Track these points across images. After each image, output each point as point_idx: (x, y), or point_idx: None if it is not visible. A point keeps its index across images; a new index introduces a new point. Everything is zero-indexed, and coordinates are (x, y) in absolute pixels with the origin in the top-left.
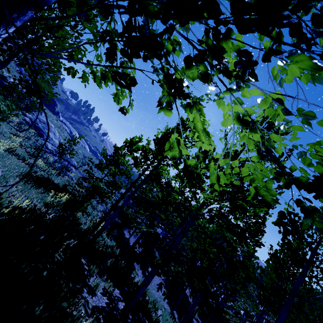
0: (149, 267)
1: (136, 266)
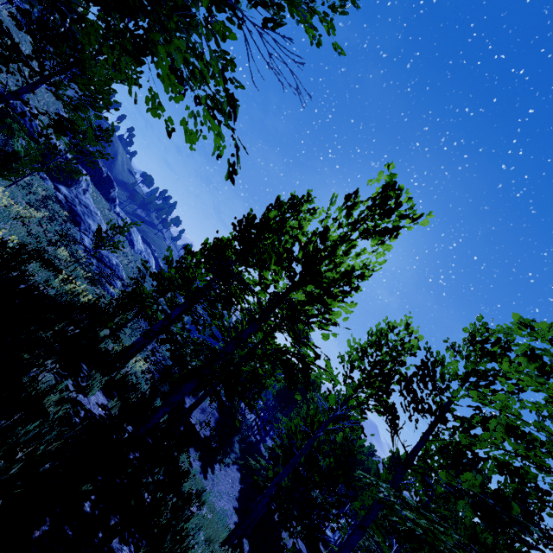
0: (217, 463)
1: (192, 453)
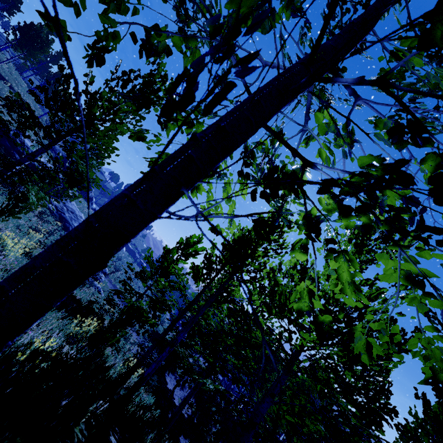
0: None
1: (182, 442)
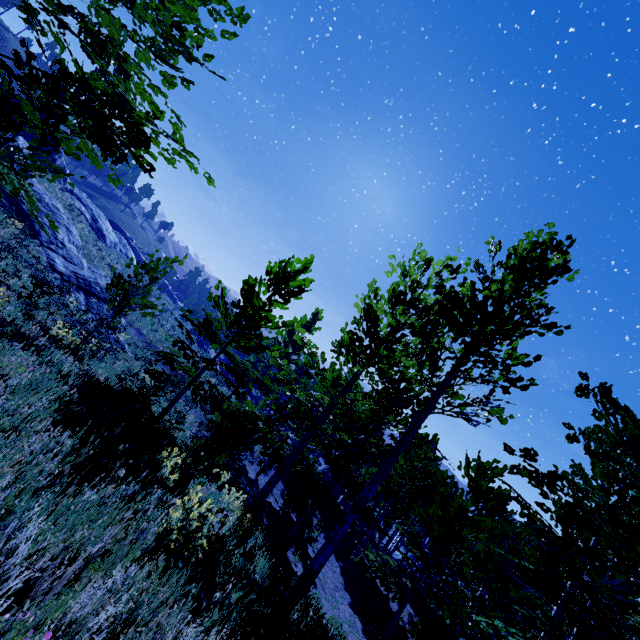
0: (308, 544)
1: (289, 554)
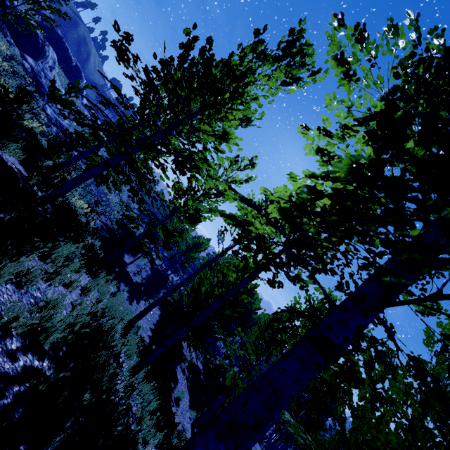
0: (143, 300)
1: (122, 286)
